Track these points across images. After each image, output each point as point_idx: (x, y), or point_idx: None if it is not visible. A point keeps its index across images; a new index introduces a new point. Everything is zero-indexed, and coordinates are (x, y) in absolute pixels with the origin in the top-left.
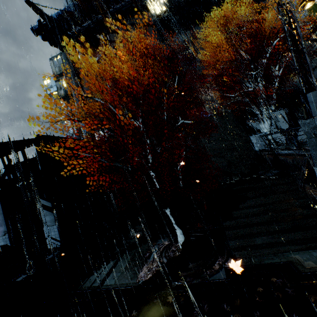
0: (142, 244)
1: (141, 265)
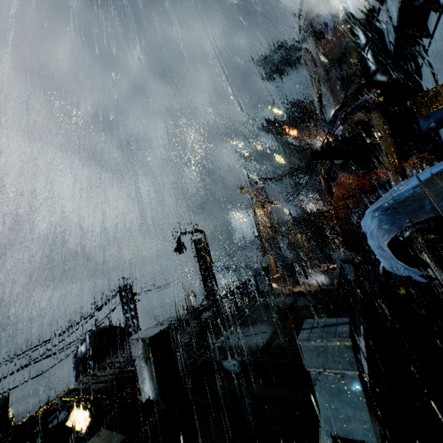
0: None
1: None
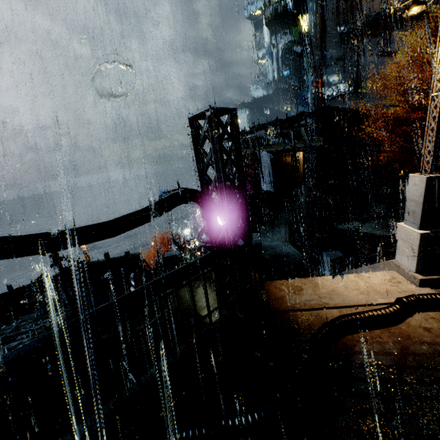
0: (385, 219)
1: (390, 229)
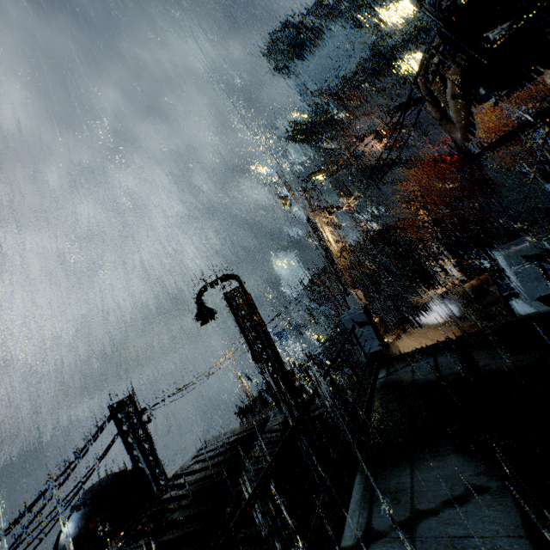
0: None
1: None
